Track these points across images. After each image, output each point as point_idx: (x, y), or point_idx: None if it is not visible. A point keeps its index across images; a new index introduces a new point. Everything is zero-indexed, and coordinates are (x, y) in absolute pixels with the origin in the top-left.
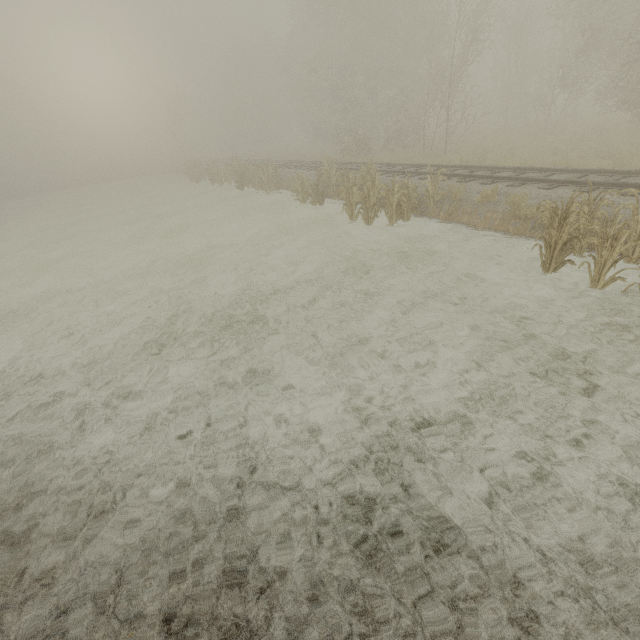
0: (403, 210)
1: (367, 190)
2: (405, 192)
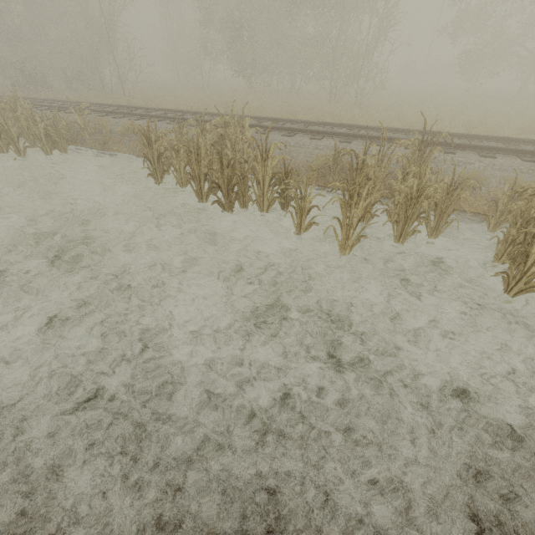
0: (55, 141)
1: (3, 119)
2: (50, 123)
